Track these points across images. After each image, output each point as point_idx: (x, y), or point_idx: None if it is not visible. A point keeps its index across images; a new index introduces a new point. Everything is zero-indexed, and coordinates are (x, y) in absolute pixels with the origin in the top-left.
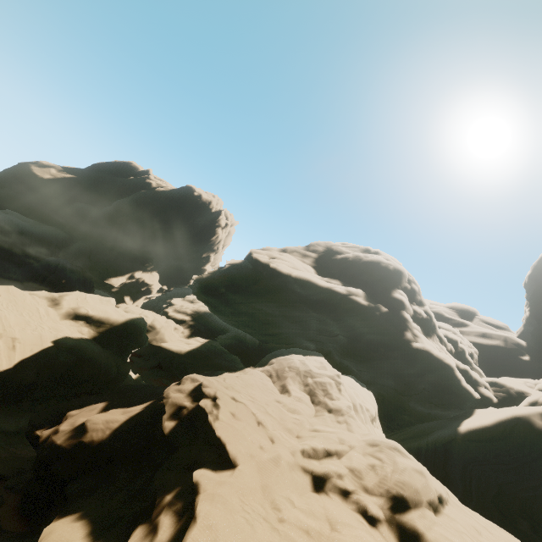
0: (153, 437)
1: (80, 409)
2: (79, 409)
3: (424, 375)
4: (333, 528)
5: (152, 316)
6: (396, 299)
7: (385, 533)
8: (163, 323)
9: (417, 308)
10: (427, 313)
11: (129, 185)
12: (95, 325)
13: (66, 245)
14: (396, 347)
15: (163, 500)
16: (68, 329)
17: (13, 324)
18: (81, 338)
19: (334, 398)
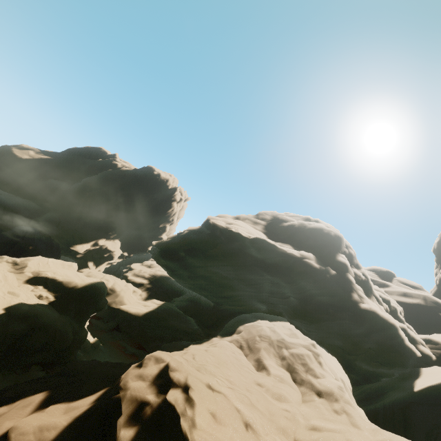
0: None
1: (11, 404)
2: (8, 404)
3: (370, 335)
4: None
5: (112, 280)
6: (340, 262)
7: None
8: (123, 286)
9: (357, 271)
10: (364, 275)
11: (98, 166)
12: (54, 290)
13: (37, 215)
14: (345, 308)
15: None
16: (24, 295)
17: None
18: (37, 304)
19: (319, 375)
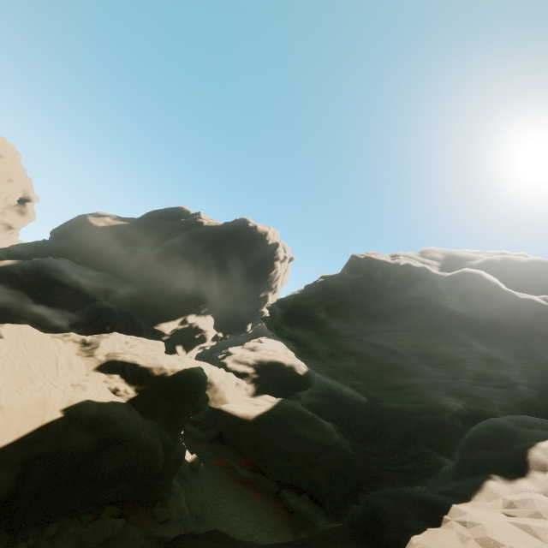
0: None
1: None
2: None
3: None
4: None
5: (208, 368)
6: None
7: None
8: (222, 377)
9: None
10: None
11: (181, 227)
12: (134, 380)
13: (115, 289)
14: None
15: None
16: (93, 388)
17: (5, 381)
18: (111, 401)
19: None
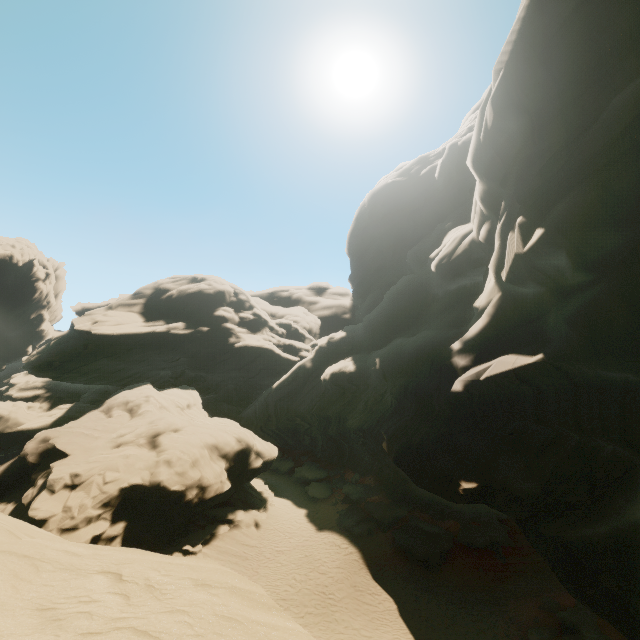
0: (26, 467)
1: None
2: None
3: (255, 361)
4: (120, 453)
5: None
6: (219, 316)
7: (147, 446)
8: (10, 408)
9: (244, 314)
10: (256, 314)
11: None
12: None
13: None
14: (226, 351)
15: (38, 478)
16: None
17: None
18: None
19: (145, 406)
